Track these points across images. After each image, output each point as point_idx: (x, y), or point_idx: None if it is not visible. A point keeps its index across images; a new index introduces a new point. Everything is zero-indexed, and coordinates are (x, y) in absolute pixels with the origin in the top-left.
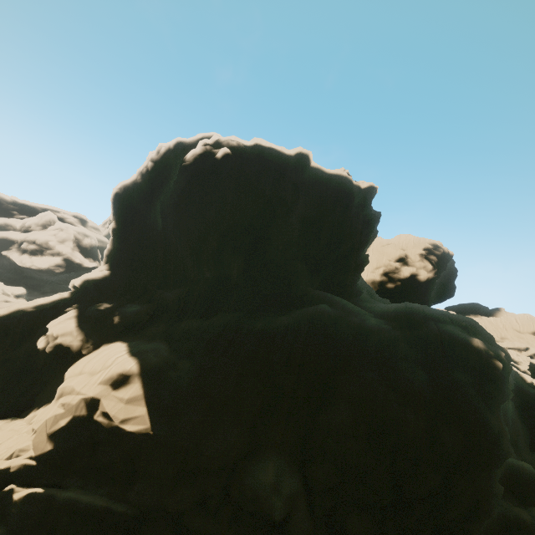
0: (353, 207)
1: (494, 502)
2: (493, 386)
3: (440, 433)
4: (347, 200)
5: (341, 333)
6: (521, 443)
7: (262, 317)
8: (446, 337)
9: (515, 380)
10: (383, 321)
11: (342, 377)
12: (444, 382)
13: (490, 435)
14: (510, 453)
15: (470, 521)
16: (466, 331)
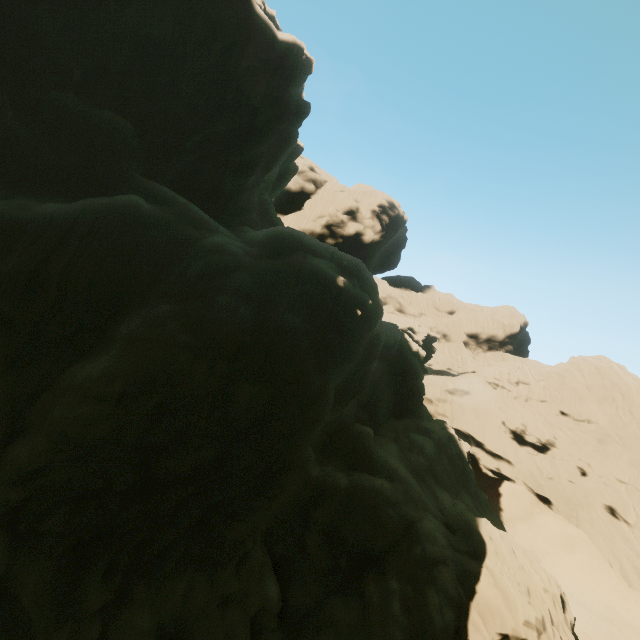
0: (246, 55)
1: (294, 474)
2: (339, 338)
3: (237, 394)
4: (235, 32)
5: (150, 246)
6: (380, 409)
7: (12, 199)
8: (306, 270)
9: (401, 347)
10: (239, 244)
11: (131, 312)
12: (273, 327)
13: (304, 398)
14: (322, 419)
15: (258, 497)
16: (341, 271)
